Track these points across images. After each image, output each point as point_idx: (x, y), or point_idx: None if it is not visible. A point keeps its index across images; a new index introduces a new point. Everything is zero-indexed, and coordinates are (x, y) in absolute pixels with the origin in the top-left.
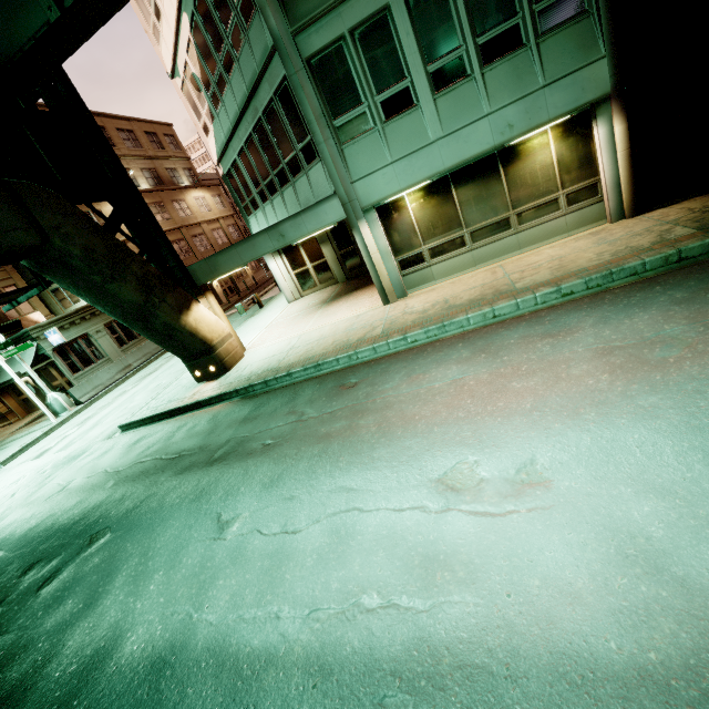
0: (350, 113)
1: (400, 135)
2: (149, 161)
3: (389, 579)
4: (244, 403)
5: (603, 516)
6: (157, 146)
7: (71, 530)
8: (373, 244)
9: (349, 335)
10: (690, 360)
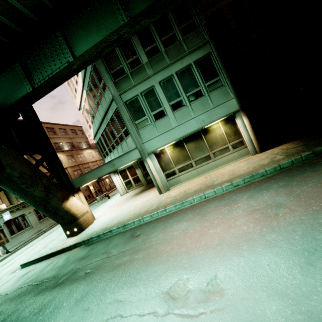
0: (141, 119)
1: (161, 125)
2: (70, 139)
3: None
4: (85, 248)
5: (250, 314)
6: (75, 134)
7: None
8: (153, 167)
9: (141, 209)
10: (289, 214)
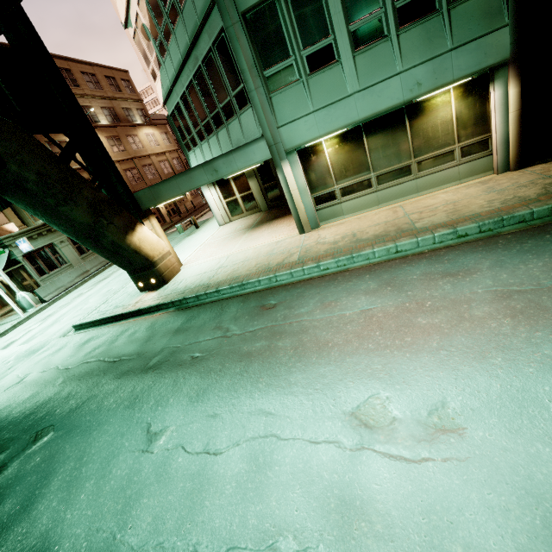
0: (279, 65)
1: (322, 87)
2: (108, 101)
3: (305, 522)
4: (178, 315)
5: (523, 478)
6: (115, 89)
7: (21, 424)
8: (293, 182)
9: (270, 259)
10: None
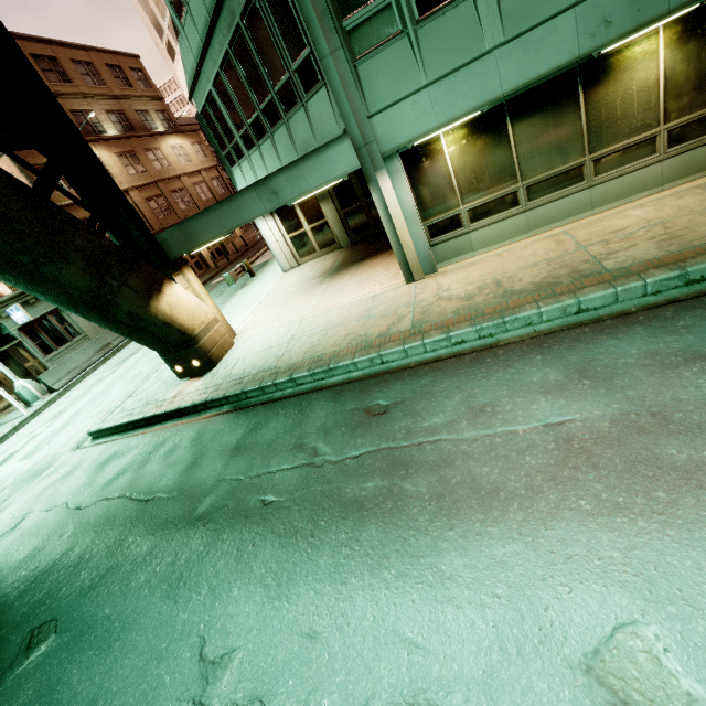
0: (368, 8)
1: (440, 42)
2: (114, 101)
3: None
4: (235, 419)
5: None
6: (123, 83)
7: (11, 610)
8: (396, 204)
9: (366, 325)
10: None
